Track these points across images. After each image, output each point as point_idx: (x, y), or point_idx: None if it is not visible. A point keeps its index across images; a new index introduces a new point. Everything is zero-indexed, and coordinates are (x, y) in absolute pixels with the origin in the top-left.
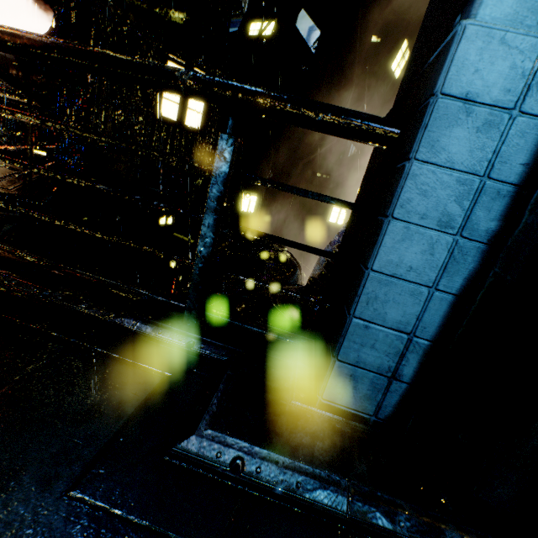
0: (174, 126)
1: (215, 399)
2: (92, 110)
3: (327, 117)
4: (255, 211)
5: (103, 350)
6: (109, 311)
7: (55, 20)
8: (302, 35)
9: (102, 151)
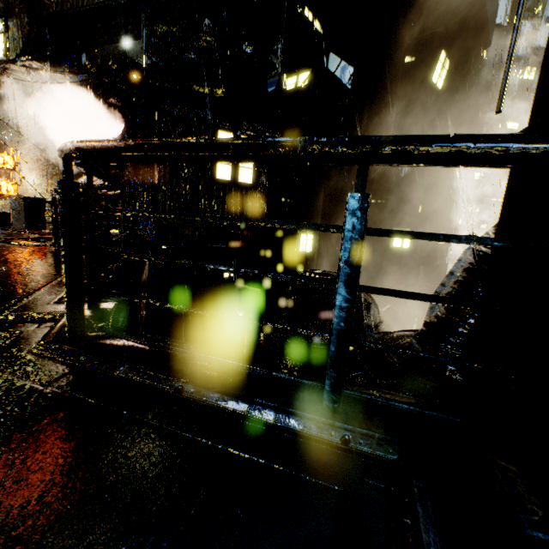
0: (229, 185)
1: (426, 535)
2: (160, 187)
3: (488, 149)
4: (312, 249)
5: (256, 458)
6: (244, 402)
7: (126, 123)
8: (336, 76)
9: (170, 221)
